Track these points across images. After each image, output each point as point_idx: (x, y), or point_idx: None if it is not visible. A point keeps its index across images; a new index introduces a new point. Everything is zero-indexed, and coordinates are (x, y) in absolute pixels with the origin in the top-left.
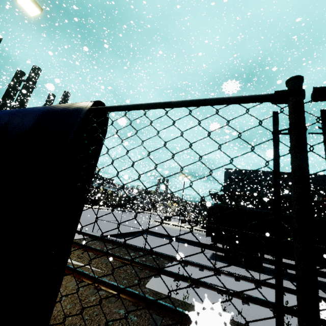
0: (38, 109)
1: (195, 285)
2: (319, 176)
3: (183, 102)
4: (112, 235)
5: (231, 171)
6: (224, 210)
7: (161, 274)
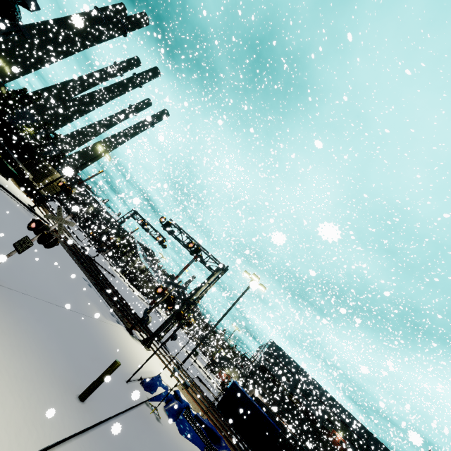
0: (273, 423)
1: (244, 448)
2: (343, 408)
3: (288, 439)
4: (192, 378)
5: (275, 347)
6: (262, 407)
7: (232, 434)
